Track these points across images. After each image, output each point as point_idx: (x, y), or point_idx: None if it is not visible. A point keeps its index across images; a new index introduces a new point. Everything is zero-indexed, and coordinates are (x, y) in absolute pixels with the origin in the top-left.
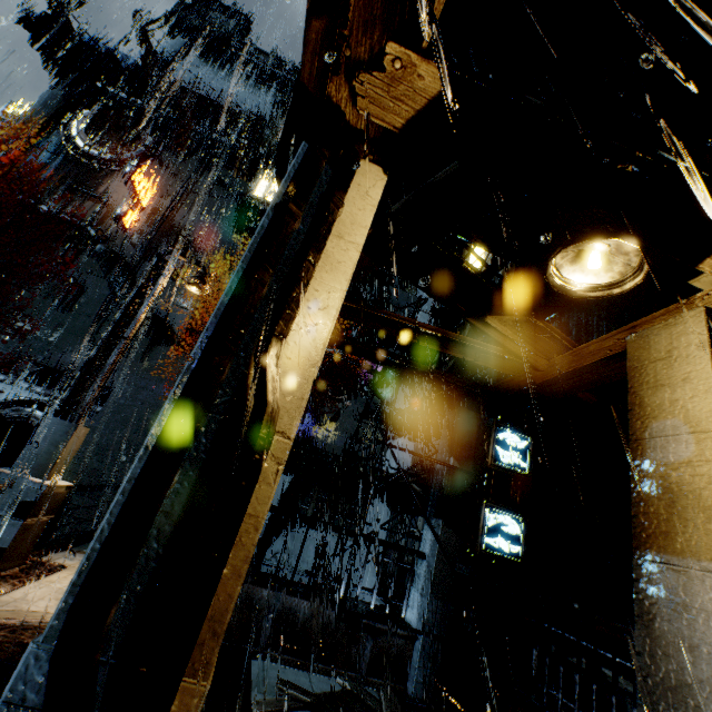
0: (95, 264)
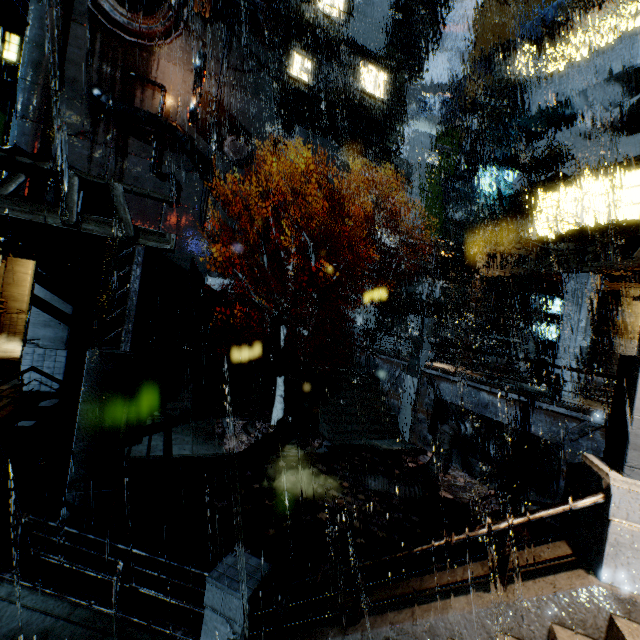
0: (179, 159)
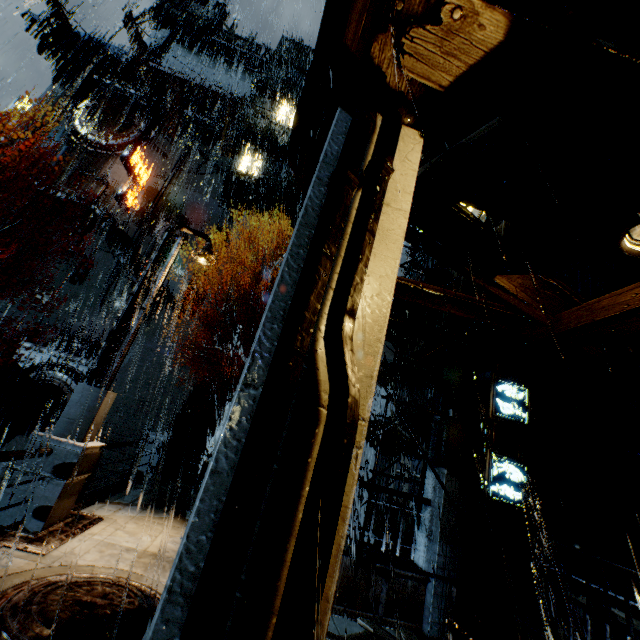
0: (101, 240)
